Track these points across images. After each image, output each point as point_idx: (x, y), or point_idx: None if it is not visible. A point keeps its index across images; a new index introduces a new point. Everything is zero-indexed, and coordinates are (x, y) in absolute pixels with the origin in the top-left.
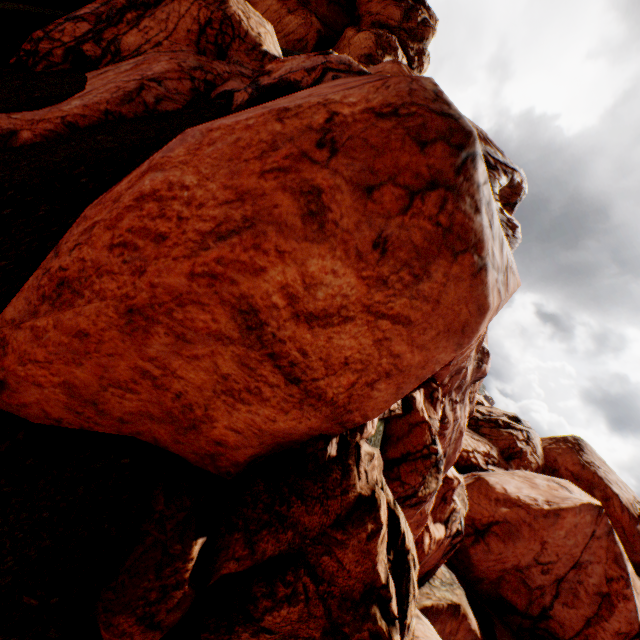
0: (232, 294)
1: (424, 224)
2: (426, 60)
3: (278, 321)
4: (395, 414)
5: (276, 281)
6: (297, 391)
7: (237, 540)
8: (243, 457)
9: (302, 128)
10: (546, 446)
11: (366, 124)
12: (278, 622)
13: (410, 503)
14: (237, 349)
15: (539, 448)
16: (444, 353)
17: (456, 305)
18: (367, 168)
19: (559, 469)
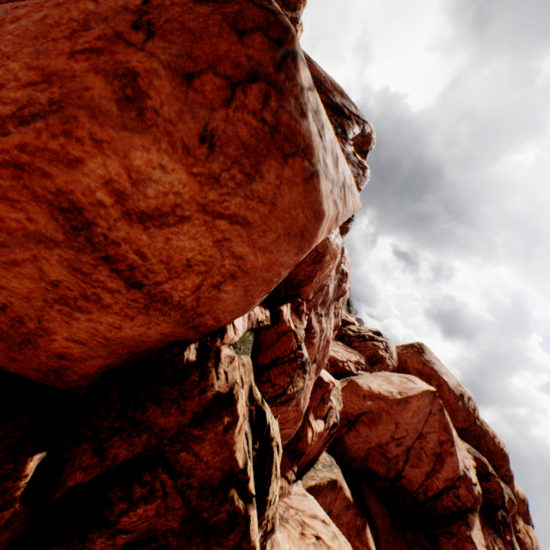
0: (47, 189)
1: (249, 119)
2: (299, 28)
3: (108, 221)
4: (264, 325)
5: (98, 175)
6: (141, 296)
7: (85, 450)
8: (92, 369)
9: (117, 8)
10: (399, 352)
11: (184, 8)
12: (134, 521)
13: (281, 401)
14: (65, 253)
15: (394, 354)
16: (287, 257)
17: (293, 209)
18: (185, 53)
19: (408, 368)
